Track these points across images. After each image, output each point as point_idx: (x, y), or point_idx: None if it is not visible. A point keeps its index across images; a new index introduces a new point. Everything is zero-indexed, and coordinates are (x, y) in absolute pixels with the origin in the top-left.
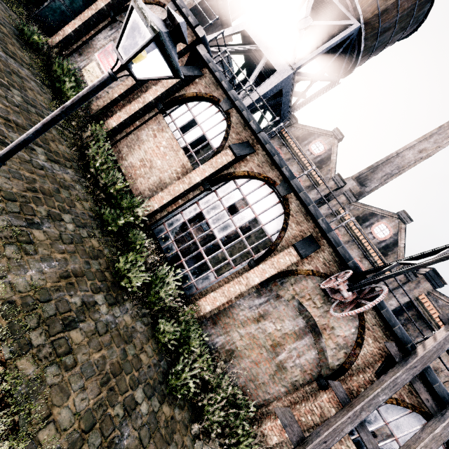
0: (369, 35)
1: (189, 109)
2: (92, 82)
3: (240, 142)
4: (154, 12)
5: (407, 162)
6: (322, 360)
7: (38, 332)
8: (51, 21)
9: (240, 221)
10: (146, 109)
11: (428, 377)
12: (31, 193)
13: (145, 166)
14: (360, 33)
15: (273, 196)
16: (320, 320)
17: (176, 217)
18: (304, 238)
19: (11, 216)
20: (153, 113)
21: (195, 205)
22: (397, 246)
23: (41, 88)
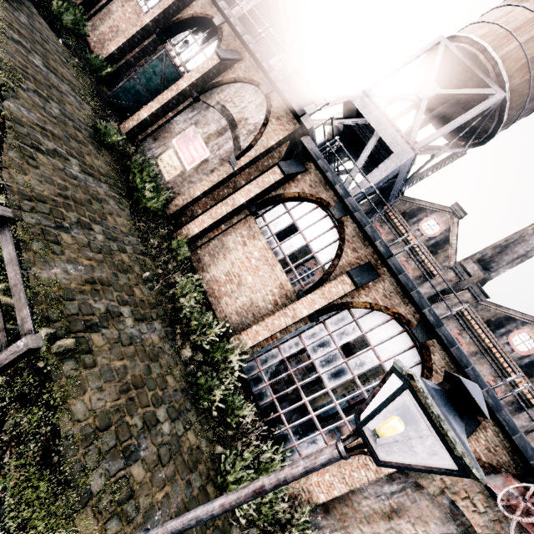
0: (515, 103)
1: (287, 211)
2: (168, 174)
3: (360, 265)
4: (246, 91)
5: None
6: None
7: None
8: (124, 102)
9: (358, 367)
10: (235, 212)
11: None
12: (124, 397)
13: (232, 282)
14: (503, 102)
15: (405, 336)
16: (484, 533)
17: (271, 351)
18: None
19: (108, 459)
20: (243, 215)
21: (296, 339)
22: None
23: (119, 204)
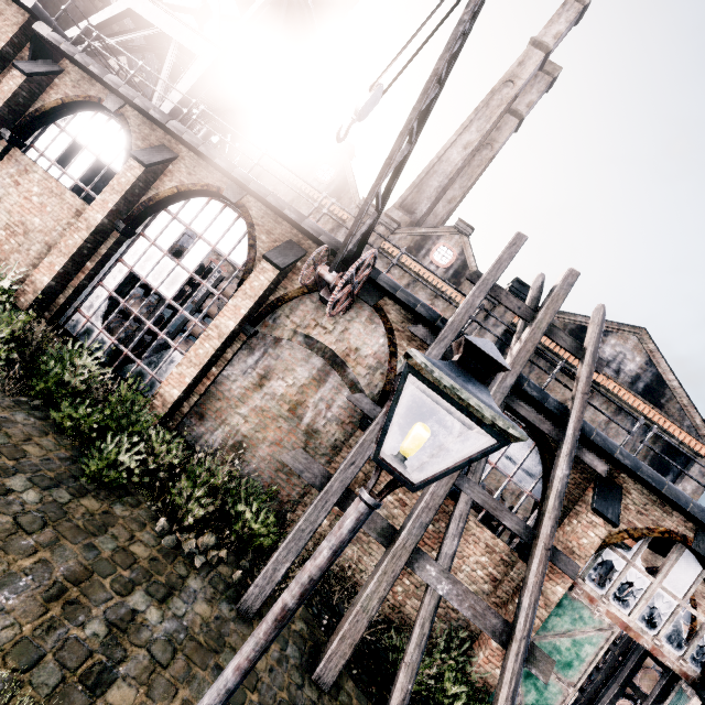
0: None
1: (62, 130)
2: None
3: (148, 147)
4: None
5: (454, 165)
6: None
7: None
8: None
9: (193, 263)
10: None
11: None
12: None
13: (16, 234)
14: None
15: (228, 211)
16: (338, 347)
17: (95, 293)
18: (279, 245)
19: None
20: (1, 148)
21: (119, 266)
22: (468, 268)
23: None
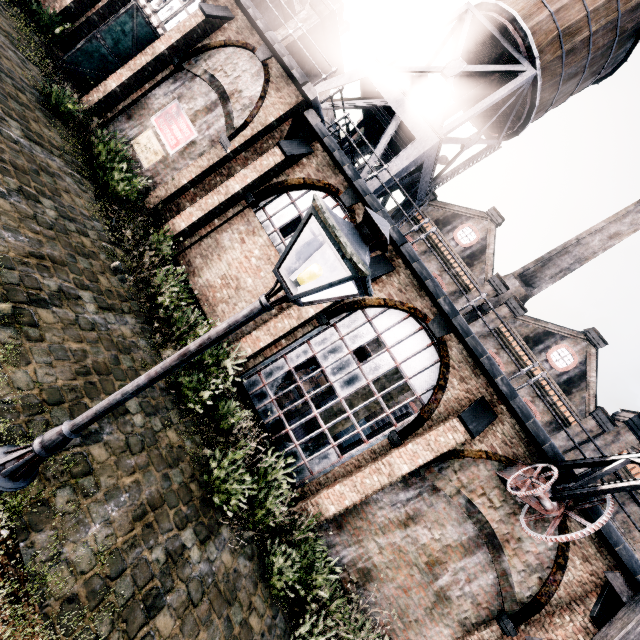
0: (547, 84)
1: (292, 202)
2: (147, 160)
3: (372, 256)
4: (239, 58)
5: (593, 252)
6: (505, 589)
7: (113, 639)
8: (86, 70)
9: (373, 371)
10: (229, 203)
11: None
12: (83, 379)
13: (229, 286)
14: (535, 82)
15: (423, 334)
16: (500, 528)
17: (277, 363)
18: (474, 403)
19: None
20: (240, 207)
21: (305, 346)
22: (585, 380)
23: (80, 184)
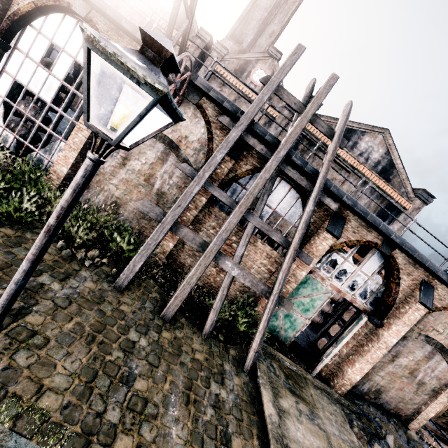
0: None
1: None
2: None
3: None
4: None
5: None
6: None
7: None
8: None
9: (61, 72)
10: None
11: (259, 133)
12: None
13: None
14: None
15: None
16: (173, 136)
17: None
18: None
19: None
20: None
21: (4, 76)
22: None
23: None
